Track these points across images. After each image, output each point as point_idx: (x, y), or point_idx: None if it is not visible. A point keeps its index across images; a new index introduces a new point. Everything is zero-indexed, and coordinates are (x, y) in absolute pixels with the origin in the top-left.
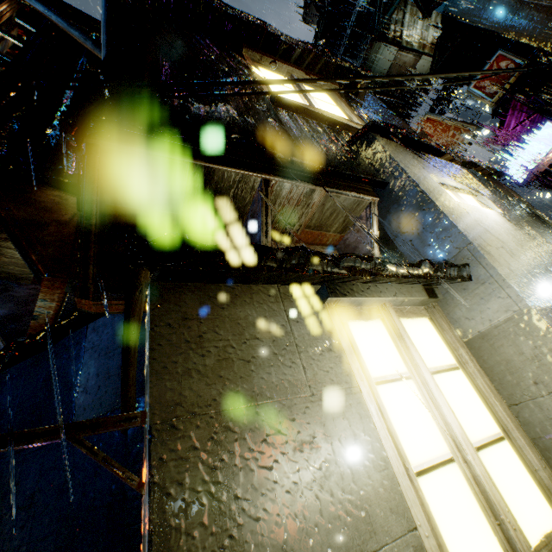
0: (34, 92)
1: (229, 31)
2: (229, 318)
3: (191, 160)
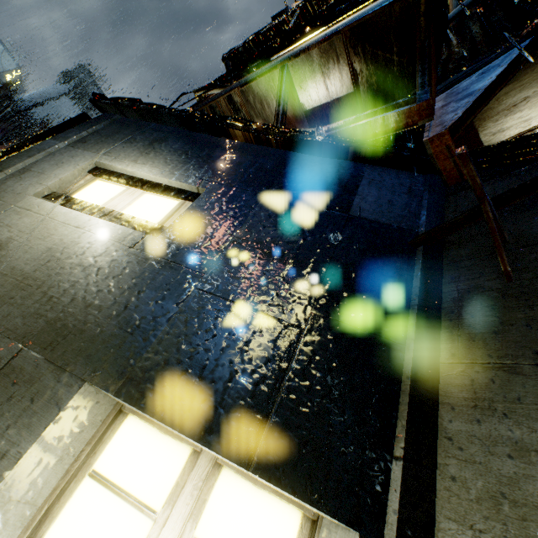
0: None
1: None
2: None
3: None
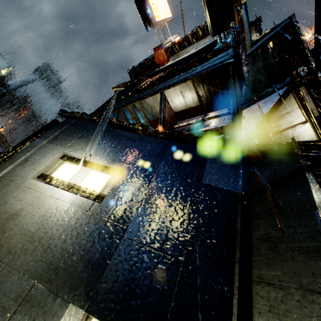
0: (240, 49)
1: (304, 75)
2: (319, 194)
3: (309, 120)
